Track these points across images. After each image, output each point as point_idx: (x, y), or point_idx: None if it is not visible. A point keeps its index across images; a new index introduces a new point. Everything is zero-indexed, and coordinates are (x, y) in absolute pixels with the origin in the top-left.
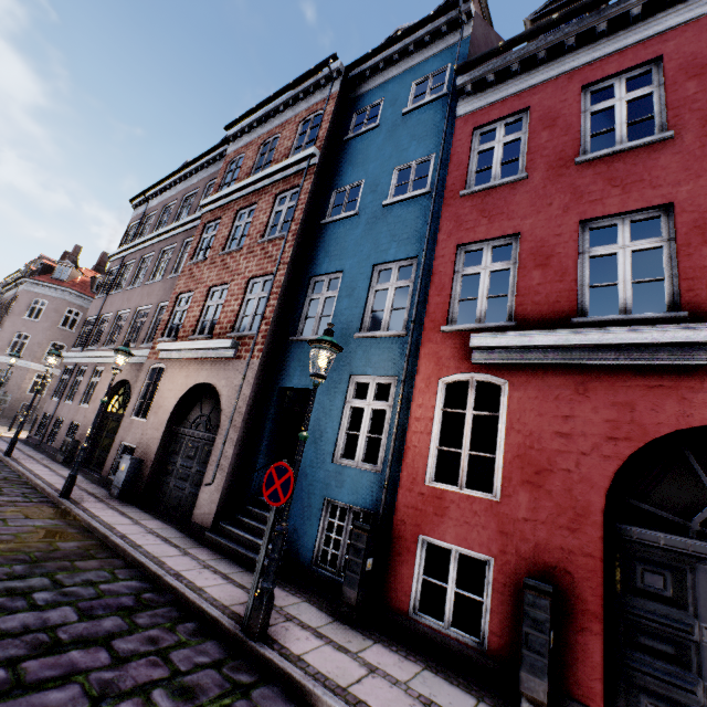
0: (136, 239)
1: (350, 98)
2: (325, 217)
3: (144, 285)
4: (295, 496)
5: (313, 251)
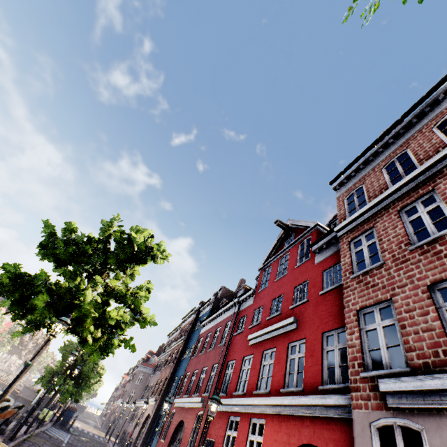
0: (164, 352)
1: (199, 316)
2: (183, 357)
3: (158, 373)
4: None
5: (178, 368)
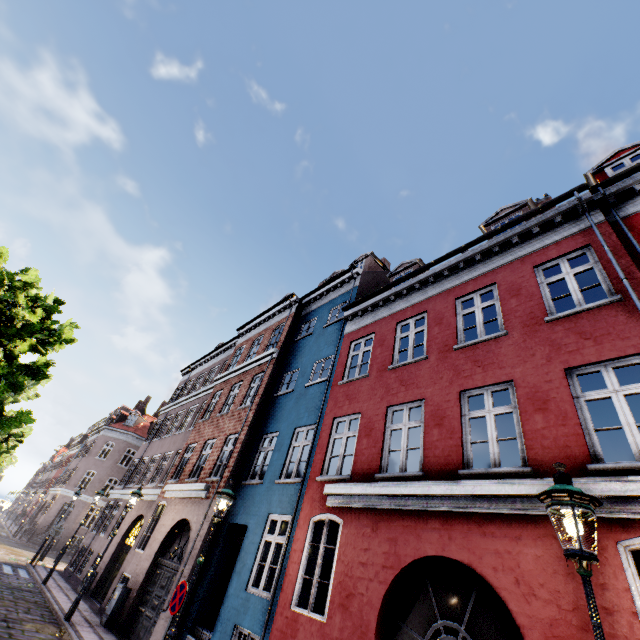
0: (178, 398)
1: (303, 314)
2: (277, 391)
3: (173, 435)
4: (218, 623)
5: (267, 415)
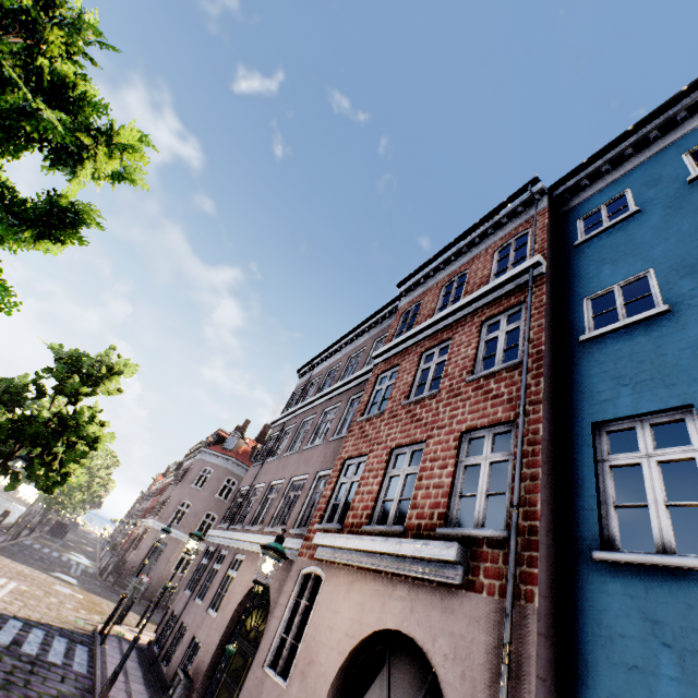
0: (298, 403)
1: (562, 212)
2: (582, 331)
3: (301, 450)
4: None
5: (578, 381)
